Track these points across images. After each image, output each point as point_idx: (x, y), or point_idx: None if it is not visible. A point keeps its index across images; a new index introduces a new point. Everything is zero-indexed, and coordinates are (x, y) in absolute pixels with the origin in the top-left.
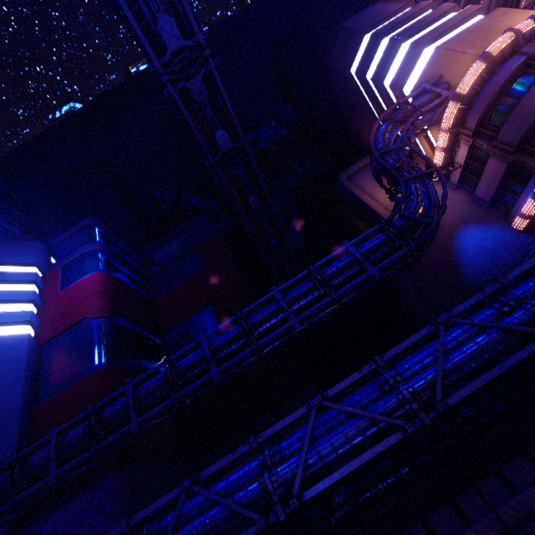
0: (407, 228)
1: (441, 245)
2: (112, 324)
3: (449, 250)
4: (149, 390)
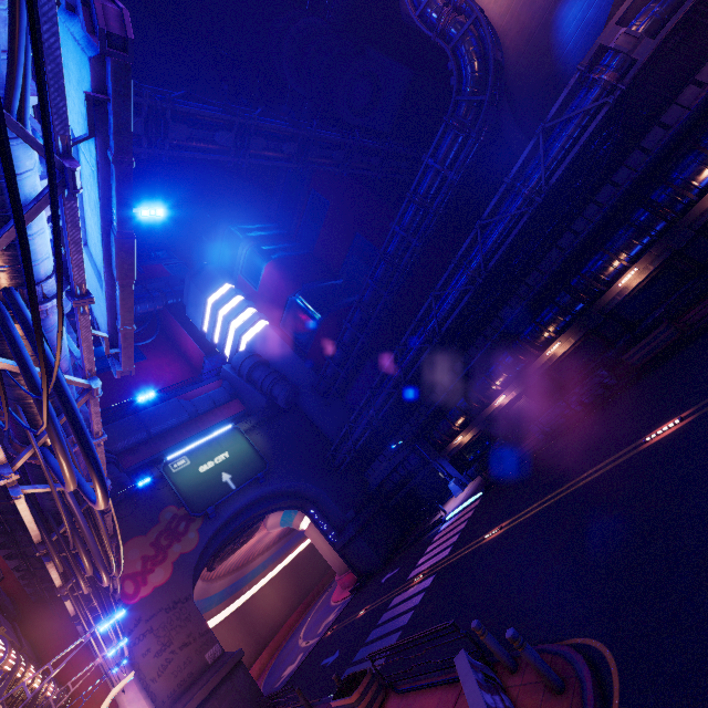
0: (468, 112)
1: (539, 49)
2: (306, 293)
3: (548, 52)
4: (358, 321)
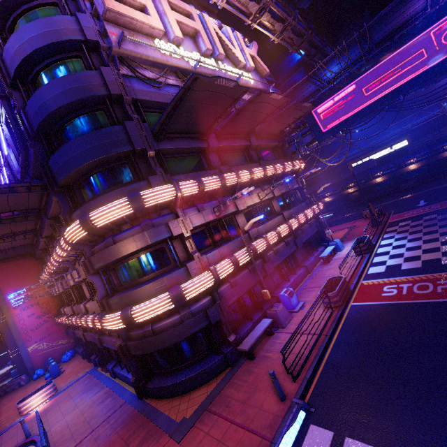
0: None
1: None
2: None
3: None
4: None
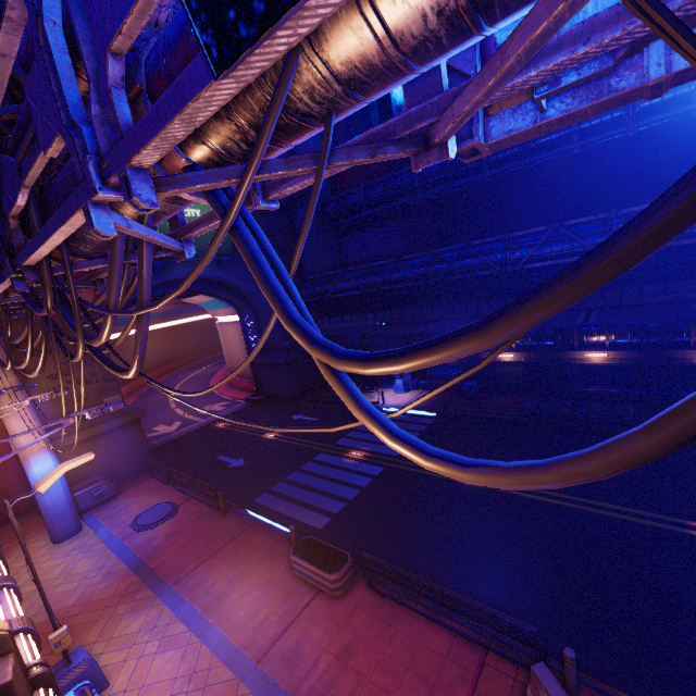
0: None
1: None
2: None
3: None
4: (430, 175)
